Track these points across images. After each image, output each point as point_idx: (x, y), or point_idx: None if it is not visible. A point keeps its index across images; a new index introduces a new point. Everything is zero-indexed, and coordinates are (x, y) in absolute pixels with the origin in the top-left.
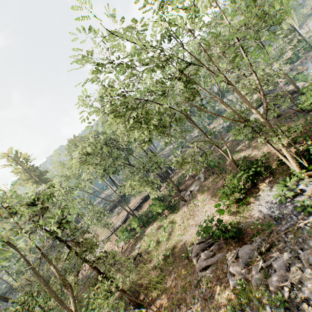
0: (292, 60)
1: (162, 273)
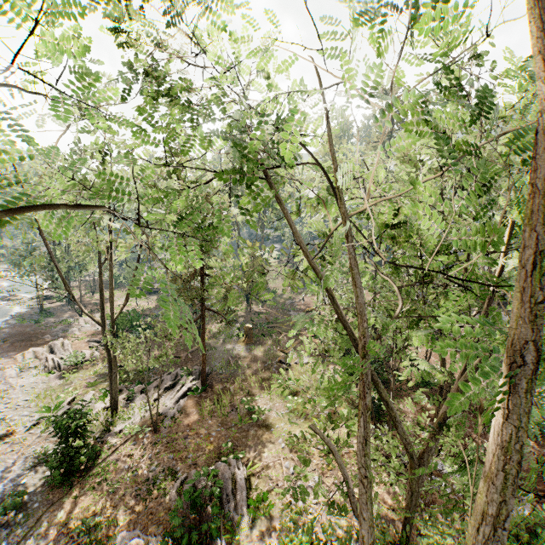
0: None
1: (233, 411)
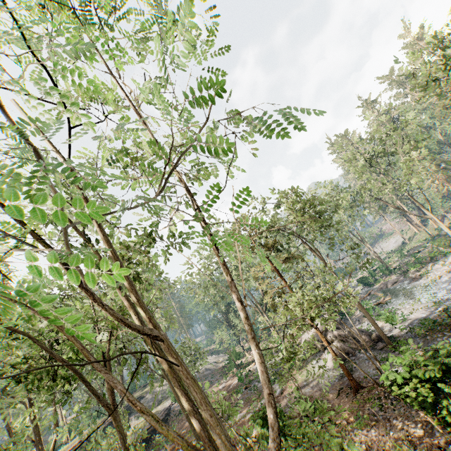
0: (368, 281)
1: None
